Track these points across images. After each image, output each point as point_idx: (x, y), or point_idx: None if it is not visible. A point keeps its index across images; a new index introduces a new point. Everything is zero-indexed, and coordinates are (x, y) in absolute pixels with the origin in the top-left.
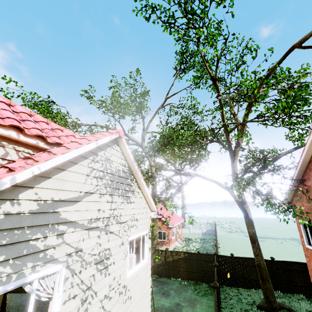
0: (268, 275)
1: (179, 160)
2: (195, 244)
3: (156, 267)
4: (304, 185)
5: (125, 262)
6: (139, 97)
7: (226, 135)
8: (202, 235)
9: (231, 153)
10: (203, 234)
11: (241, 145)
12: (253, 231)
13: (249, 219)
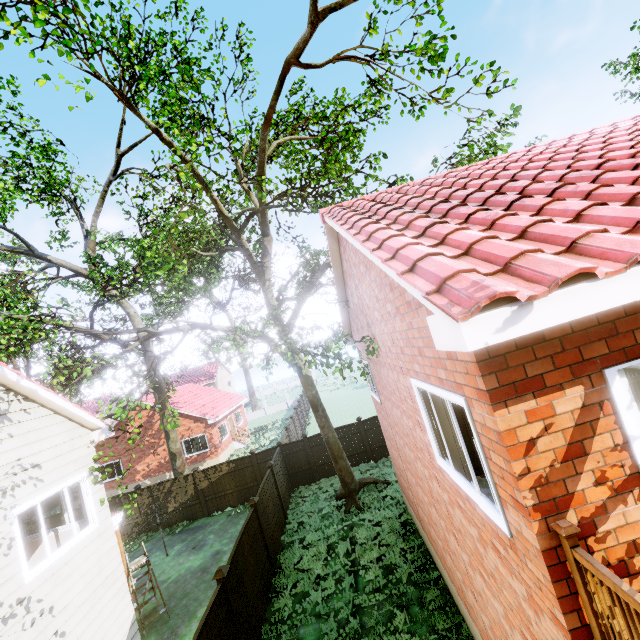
0: (342, 450)
1: (175, 296)
2: (270, 435)
3: (183, 508)
4: (347, 309)
5: (10, 559)
6: (35, 157)
7: (237, 237)
8: (287, 411)
9: (256, 270)
10: (289, 410)
11: (270, 251)
12: (313, 394)
13: (306, 376)
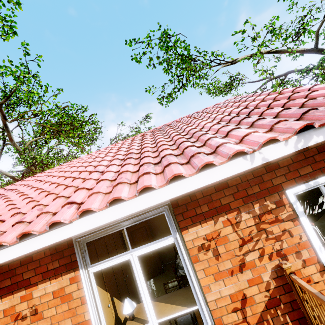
0: None
1: None
2: None
3: None
4: None
5: None
6: None
7: None
8: None
9: None
10: None
11: None
12: None
13: None
